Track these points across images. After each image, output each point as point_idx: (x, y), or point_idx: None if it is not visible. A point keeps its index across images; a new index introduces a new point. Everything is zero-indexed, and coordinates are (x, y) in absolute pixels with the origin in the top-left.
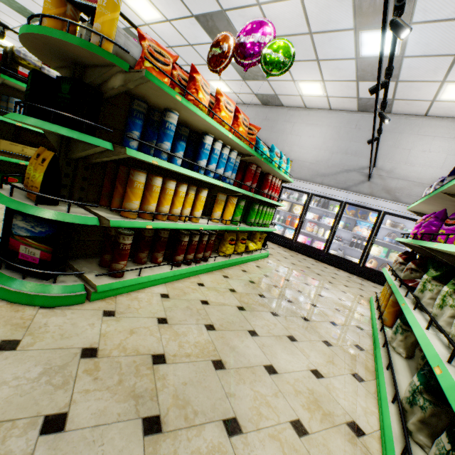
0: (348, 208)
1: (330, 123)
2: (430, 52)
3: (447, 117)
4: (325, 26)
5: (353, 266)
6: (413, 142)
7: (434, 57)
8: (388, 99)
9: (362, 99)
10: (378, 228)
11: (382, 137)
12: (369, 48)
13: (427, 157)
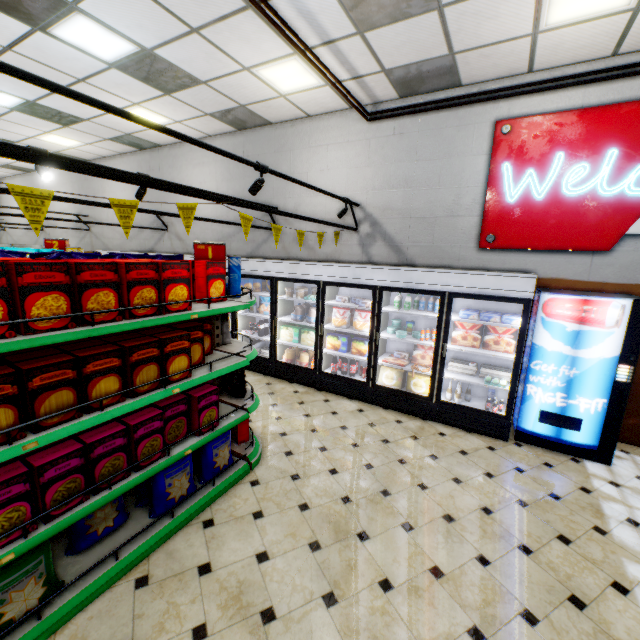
0: (242, 282)
1: (216, 156)
2: (165, 36)
3: (334, 112)
4: (3, 35)
5: (267, 365)
6: (308, 160)
7: (180, 41)
8: (239, 107)
9: (216, 115)
10: (276, 303)
11: (275, 162)
12: (98, 49)
13: (328, 178)
